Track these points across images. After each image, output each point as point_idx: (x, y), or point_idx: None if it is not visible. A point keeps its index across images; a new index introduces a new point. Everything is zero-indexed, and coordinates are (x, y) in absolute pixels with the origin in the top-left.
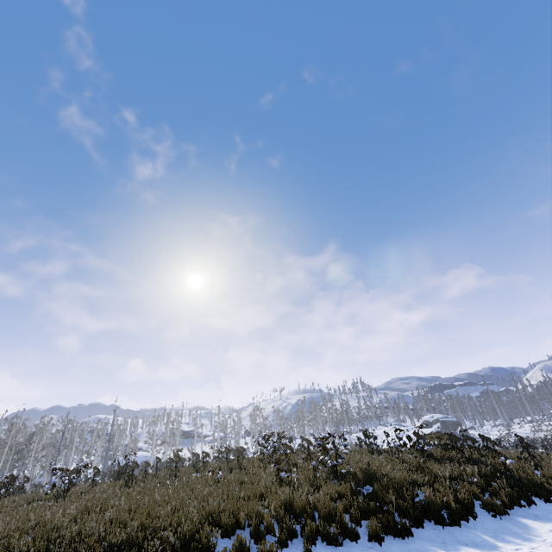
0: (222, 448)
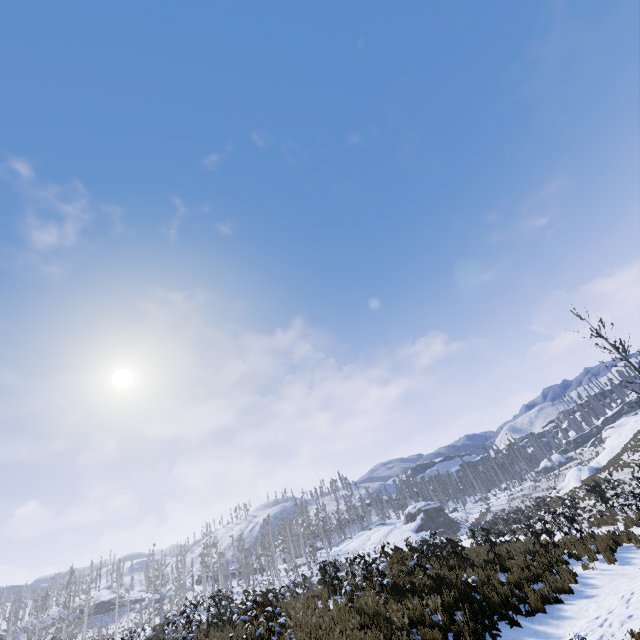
0: (131, 638)
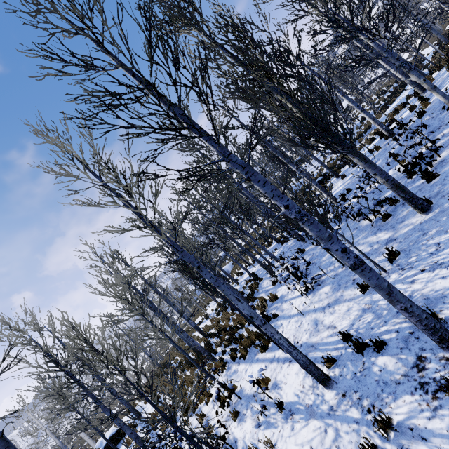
0: None
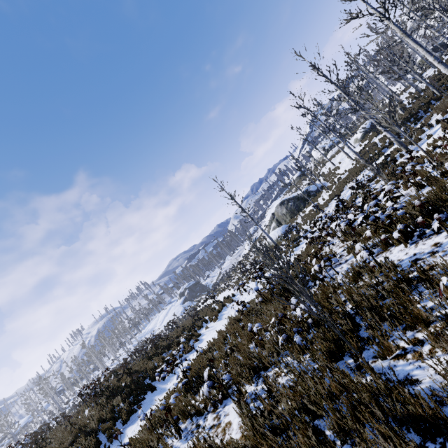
0: None
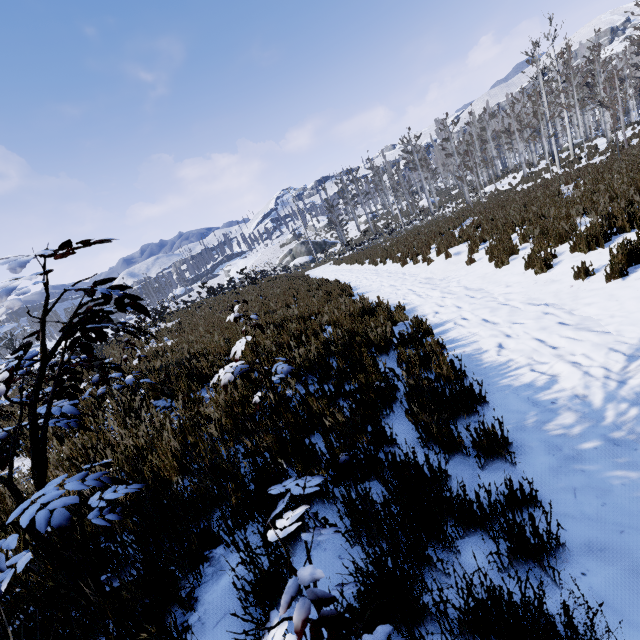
0: None
